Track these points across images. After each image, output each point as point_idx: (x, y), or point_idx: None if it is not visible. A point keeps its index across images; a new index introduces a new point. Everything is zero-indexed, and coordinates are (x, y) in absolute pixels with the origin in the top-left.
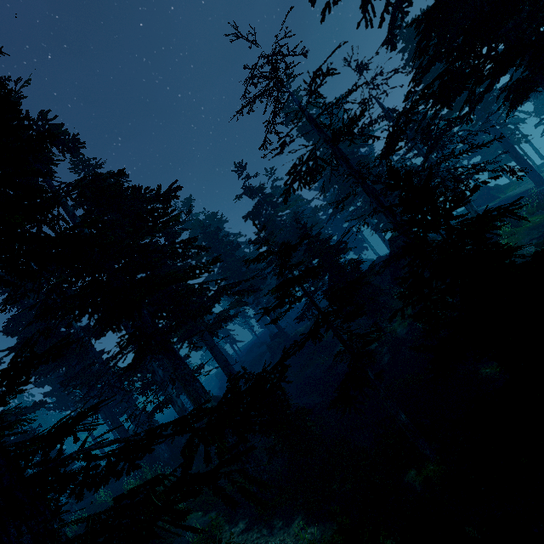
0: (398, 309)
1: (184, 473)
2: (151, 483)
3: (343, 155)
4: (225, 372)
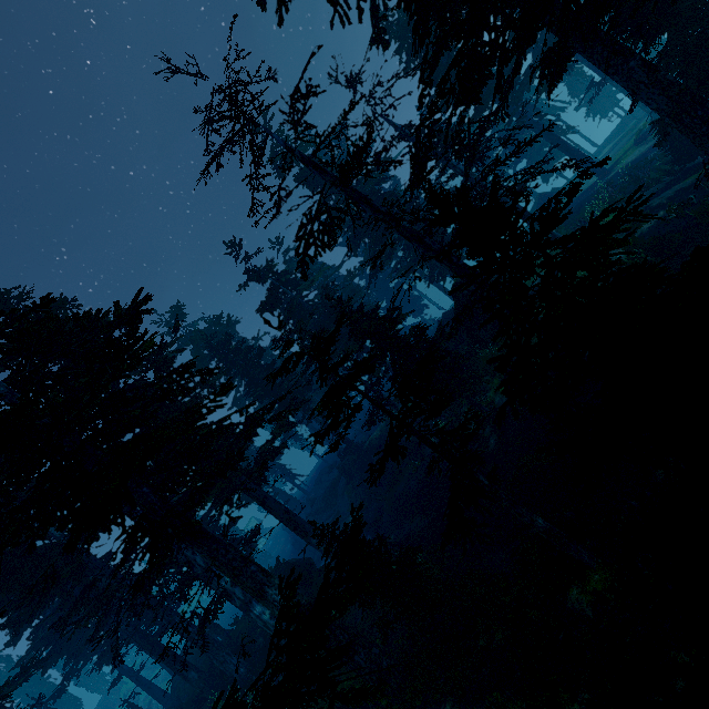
0: (504, 404)
1: None
2: None
3: (362, 197)
4: (291, 528)
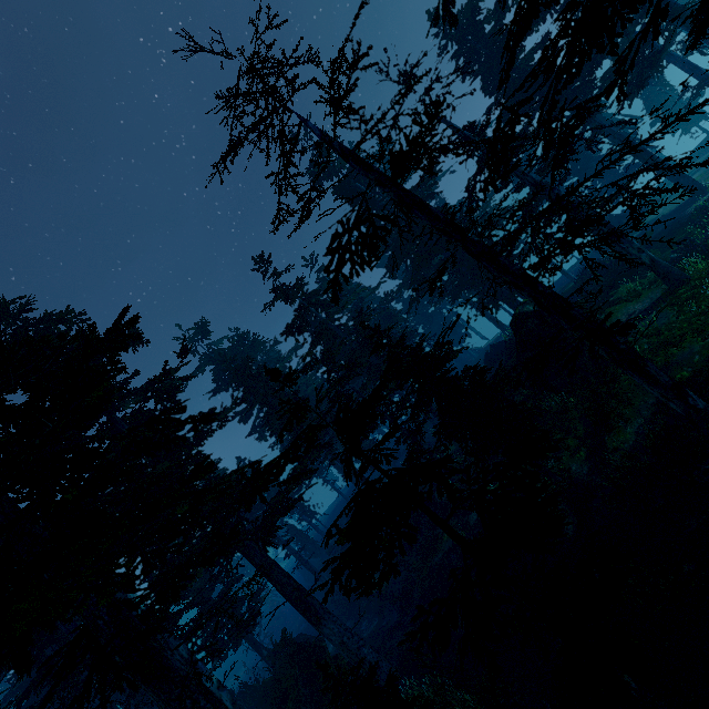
0: None
1: None
2: None
3: (417, 201)
4: (300, 610)
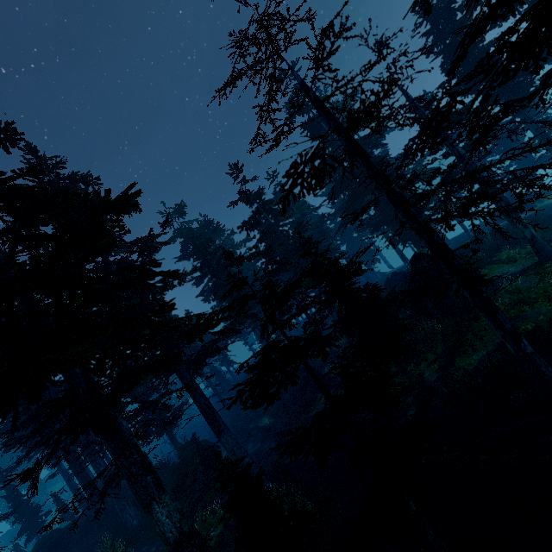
0: None
1: None
2: None
3: (361, 151)
4: (208, 422)
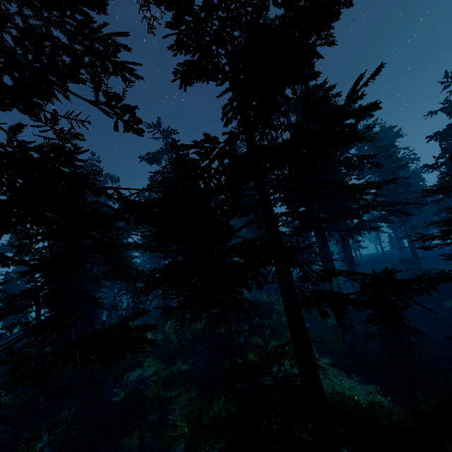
0: None
1: (357, 297)
2: (336, 293)
3: None
4: (348, 267)
